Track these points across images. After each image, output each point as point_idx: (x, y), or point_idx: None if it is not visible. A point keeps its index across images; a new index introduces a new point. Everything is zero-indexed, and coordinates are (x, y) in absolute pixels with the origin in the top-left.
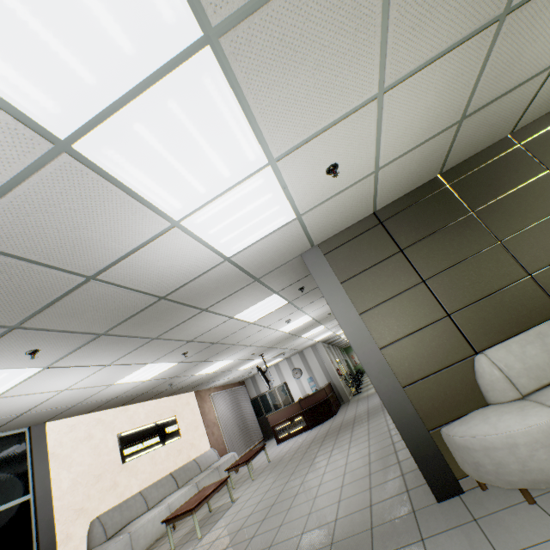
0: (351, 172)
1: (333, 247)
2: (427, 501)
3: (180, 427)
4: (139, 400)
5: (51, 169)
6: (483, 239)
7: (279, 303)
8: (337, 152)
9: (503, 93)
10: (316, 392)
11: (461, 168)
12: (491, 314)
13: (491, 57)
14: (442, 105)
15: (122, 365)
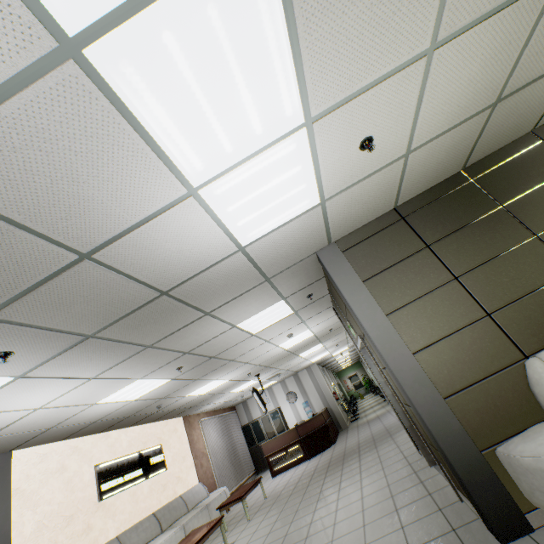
0: (384, 151)
1: (351, 243)
2: (486, 543)
3: (166, 457)
4: (122, 426)
5: (51, 83)
6: (517, 233)
7: (285, 312)
8: (375, 121)
9: (538, 76)
10: (314, 417)
11: (485, 163)
12: (537, 312)
13: (539, 25)
14: (483, 79)
15: (108, 379)
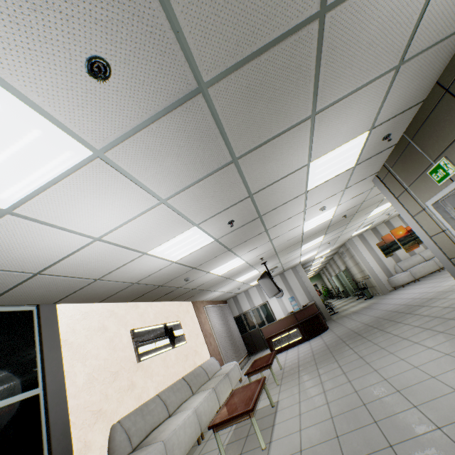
0: None
1: None
2: None
3: (184, 333)
4: (149, 298)
5: None
6: None
7: (349, 162)
8: None
9: None
10: (310, 305)
11: None
12: None
13: None
14: None
15: (173, 213)
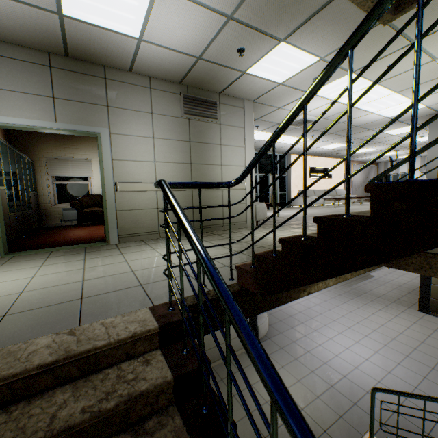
0: None
1: None
2: None
3: (332, 174)
4: (319, 156)
5: None
6: None
7: None
8: None
9: None
10: None
11: None
12: None
13: None
14: None
15: (327, 142)
